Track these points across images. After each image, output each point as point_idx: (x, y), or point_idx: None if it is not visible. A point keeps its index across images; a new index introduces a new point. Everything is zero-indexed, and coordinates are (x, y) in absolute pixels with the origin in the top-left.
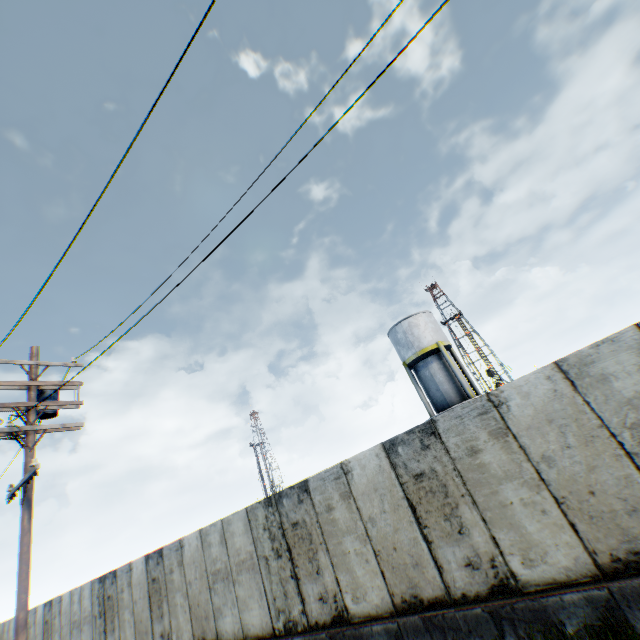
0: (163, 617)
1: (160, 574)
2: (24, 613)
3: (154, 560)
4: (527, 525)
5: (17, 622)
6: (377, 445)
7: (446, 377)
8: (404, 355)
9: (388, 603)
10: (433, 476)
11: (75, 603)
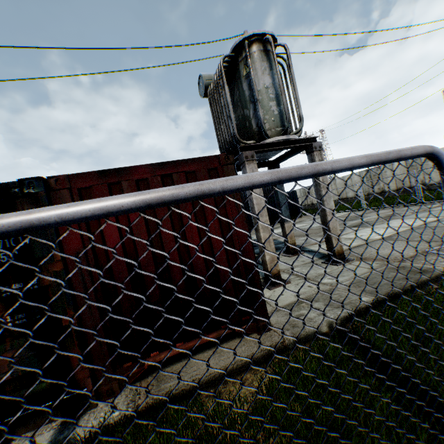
0: None
1: None
2: None
3: None
4: (431, 175)
5: None
6: None
7: None
8: None
9: (395, 189)
10: (414, 166)
11: None
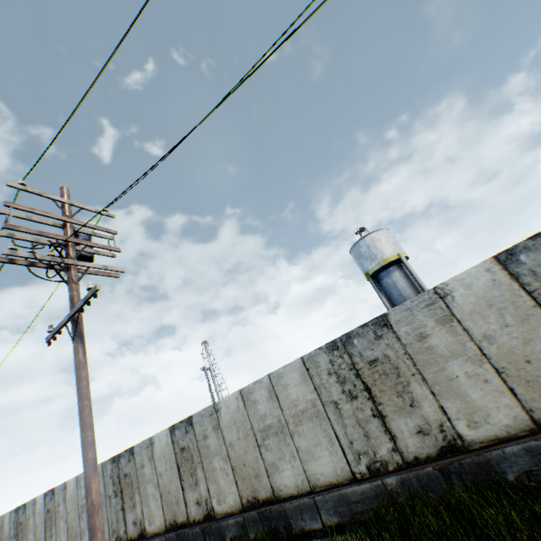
0: (198, 484)
1: (190, 443)
2: (92, 453)
3: (181, 430)
4: None
5: (85, 463)
6: (486, 260)
7: (407, 283)
8: (367, 267)
9: (523, 421)
10: None
11: (82, 488)
